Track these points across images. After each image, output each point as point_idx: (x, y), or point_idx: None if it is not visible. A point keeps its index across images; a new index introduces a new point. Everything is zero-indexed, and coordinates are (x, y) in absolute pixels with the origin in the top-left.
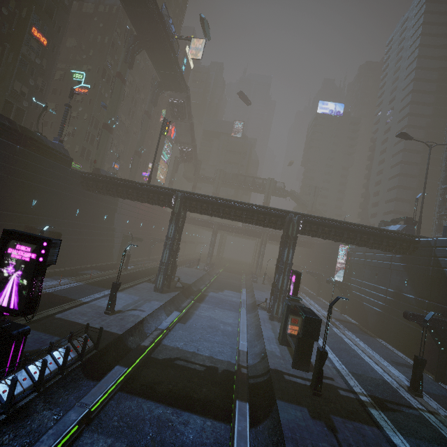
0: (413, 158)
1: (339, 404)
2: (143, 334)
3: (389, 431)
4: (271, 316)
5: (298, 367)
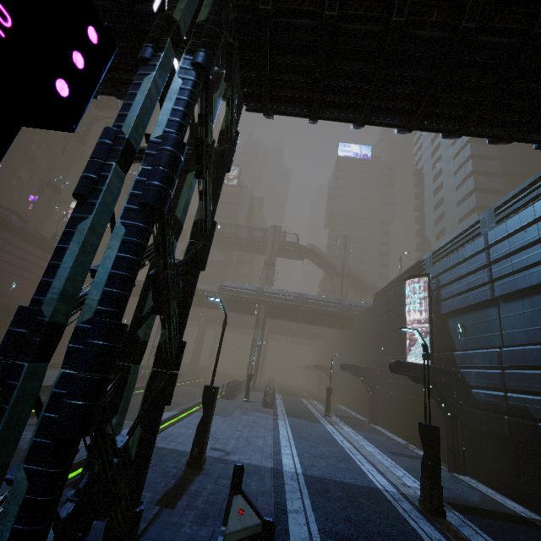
0: (490, 166)
1: None
2: None
3: None
4: None
5: None
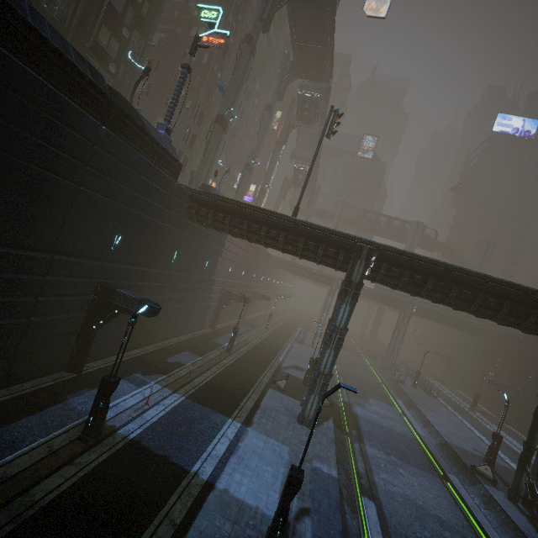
0: None
1: None
2: None
3: None
4: None
5: None
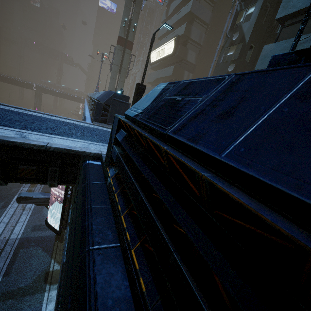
0: None
1: None
2: None
3: None
4: None
5: None
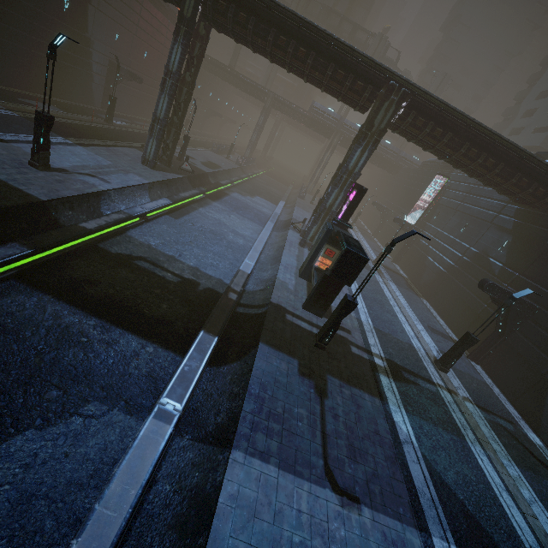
0: None
1: (344, 363)
2: (97, 214)
3: (393, 406)
4: (302, 241)
5: (311, 308)
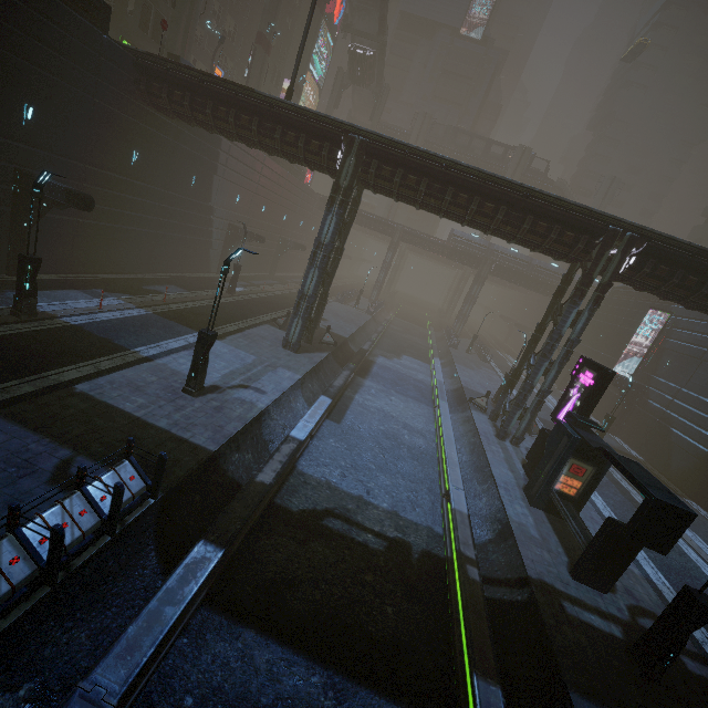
0: None
1: None
2: (260, 445)
3: None
4: (502, 432)
5: (587, 580)
